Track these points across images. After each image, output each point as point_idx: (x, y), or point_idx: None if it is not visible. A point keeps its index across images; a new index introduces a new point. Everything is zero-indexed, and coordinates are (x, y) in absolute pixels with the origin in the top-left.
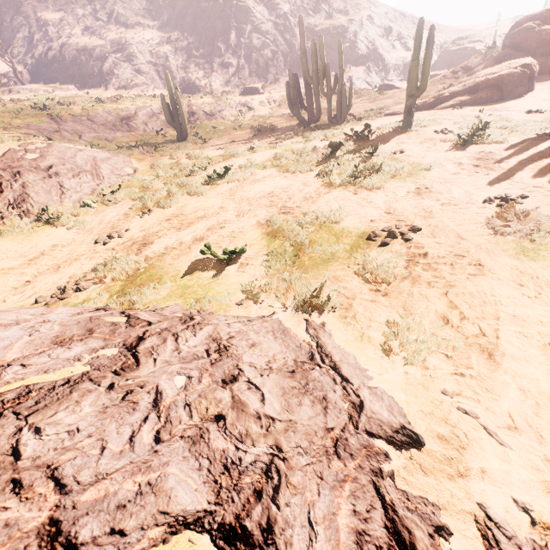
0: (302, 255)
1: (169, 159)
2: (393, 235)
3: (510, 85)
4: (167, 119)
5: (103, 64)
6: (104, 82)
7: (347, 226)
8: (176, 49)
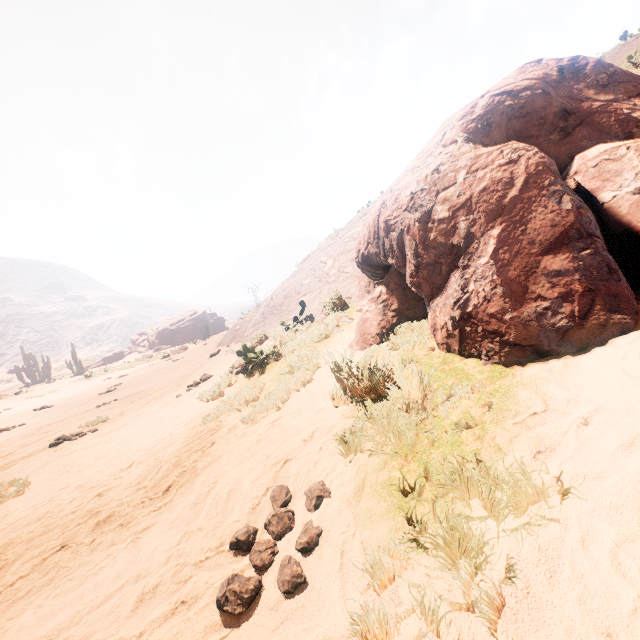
0: None
1: None
2: None
3: (108, 360)
4: None
5: None
6: None
7: None
8: None
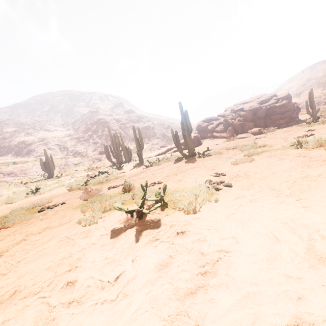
0: (0, 223)
1: (26, 188)
2: (48, 207)
3: None
4: (42, 169)
5: (31, 146)
6: (28, 155)
7: (41, 206)
8: (72, 138)
